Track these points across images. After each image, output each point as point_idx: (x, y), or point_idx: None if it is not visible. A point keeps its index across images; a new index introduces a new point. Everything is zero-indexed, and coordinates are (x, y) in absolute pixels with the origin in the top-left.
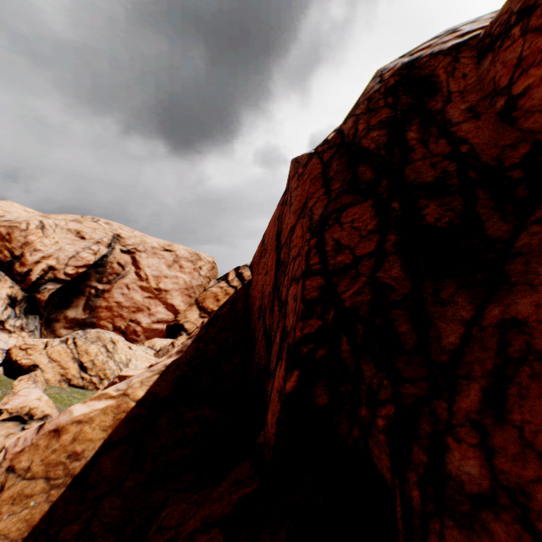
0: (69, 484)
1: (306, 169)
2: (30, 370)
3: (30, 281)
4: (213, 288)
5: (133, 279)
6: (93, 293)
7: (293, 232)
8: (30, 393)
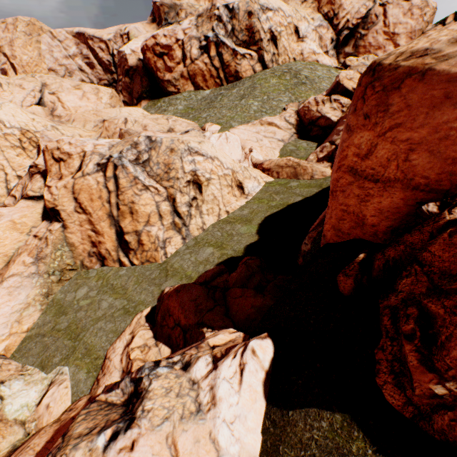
0: None
1: None
2: None
3: (337, 30)
4: (430, 32)
5: (380, 26)
6: (358, 37)
7: None
8: None
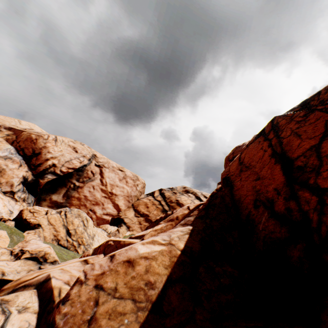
0: (149, 309)
1: (308, 117)
2: (35, 227)
3: (38, 170)
4: (144, 199)
5: (98, 183)
6: (72, 187)
7: (319, 147)
8: (38, 243)
